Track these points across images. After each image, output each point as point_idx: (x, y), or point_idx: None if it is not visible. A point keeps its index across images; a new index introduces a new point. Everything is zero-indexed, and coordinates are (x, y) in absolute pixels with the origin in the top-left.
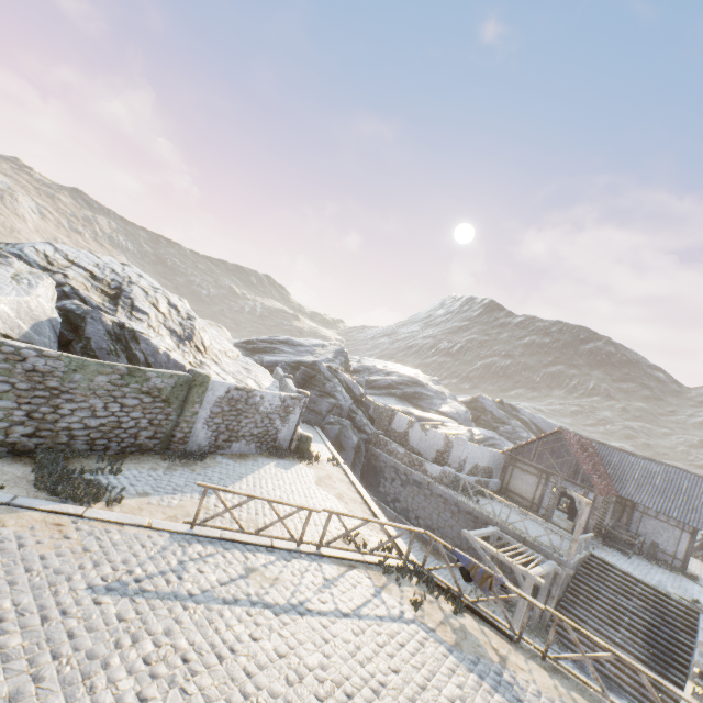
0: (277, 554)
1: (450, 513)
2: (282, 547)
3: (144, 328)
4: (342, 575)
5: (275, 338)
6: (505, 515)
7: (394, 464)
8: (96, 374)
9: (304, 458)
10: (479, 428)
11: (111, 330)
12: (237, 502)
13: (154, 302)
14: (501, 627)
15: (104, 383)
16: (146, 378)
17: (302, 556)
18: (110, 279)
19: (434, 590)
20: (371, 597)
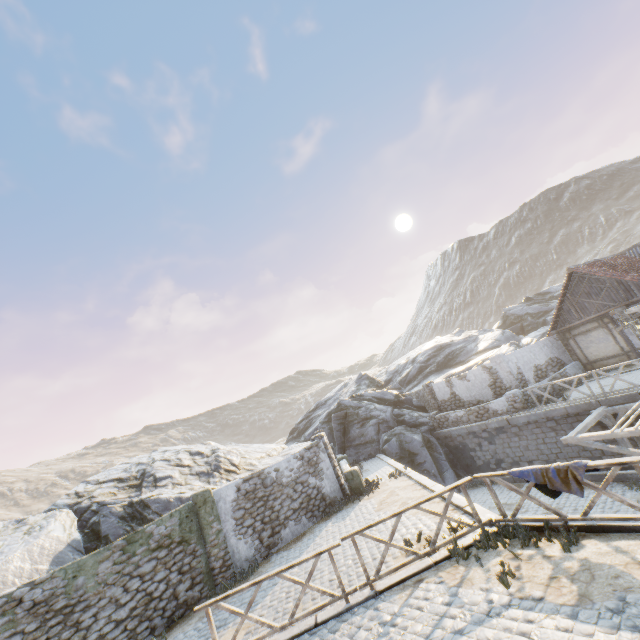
0: (322, 630)
1: (552, 431)
2: (328, 617)
3: (160, 491)
4: (404, 603)
5: (307, 412)
6: (604, 387)
7: (466, 429)
8: (96, 565)
9: (363, 493)
10: (528, 335)
11: (123, 514)
12: (284, 595)
13: (177, 463)
14: (638, 525)
15: (111, 568)
16: (148, 535)
17: (354, 612)
18: (136, 472)
19: (532, 538)
20: (445, 608)
